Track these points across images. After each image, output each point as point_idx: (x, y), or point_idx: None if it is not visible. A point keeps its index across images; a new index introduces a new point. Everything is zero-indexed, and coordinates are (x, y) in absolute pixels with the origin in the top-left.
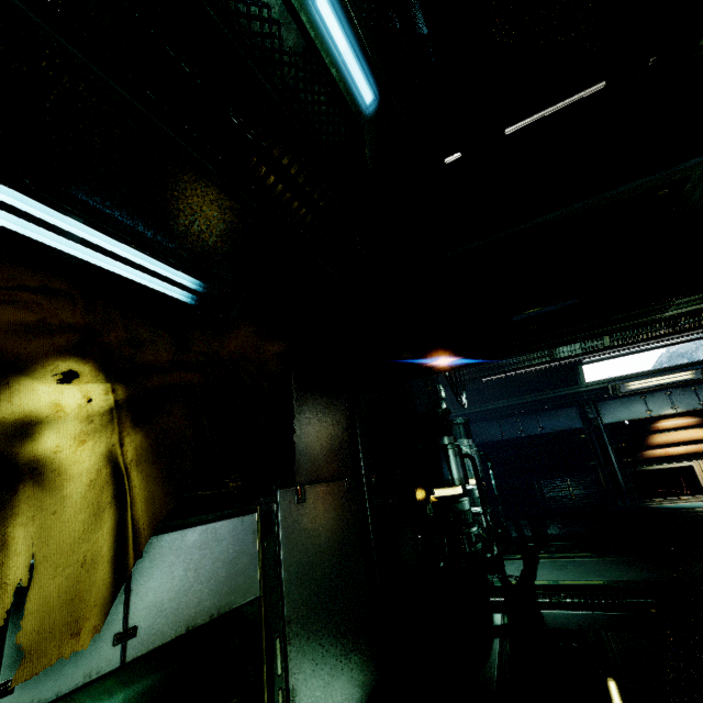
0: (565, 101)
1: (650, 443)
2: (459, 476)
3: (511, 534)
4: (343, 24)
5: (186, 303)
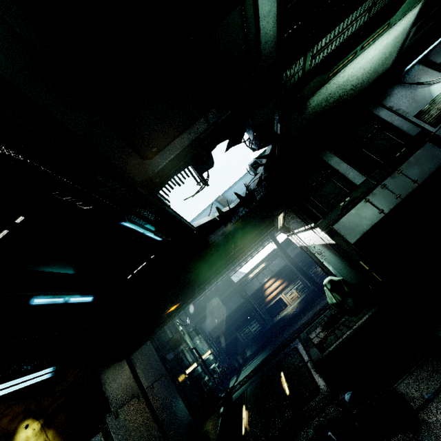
0: None
1: (266, 295)
2: (192, 359)
3: (235, 366)
4: (78, 297)
5: (49, 376)
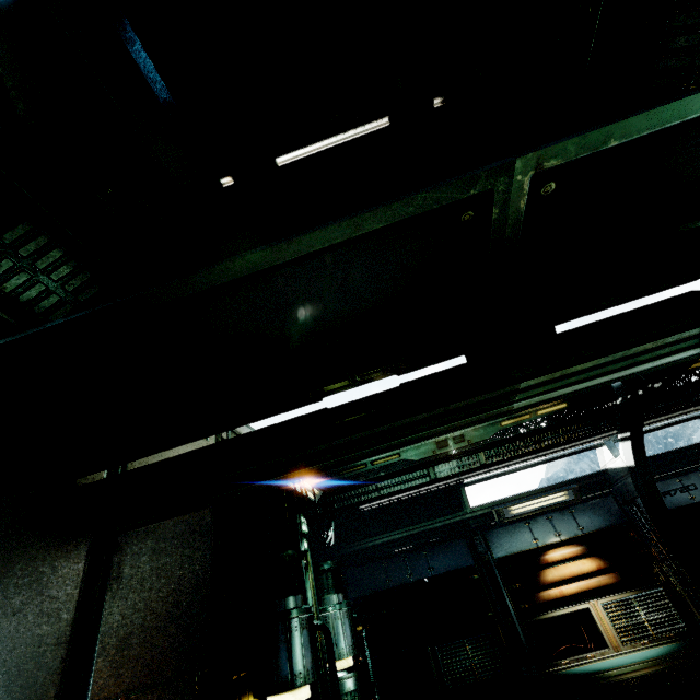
0: (357, 129)
1: (544, 580)
2: (304, 666)
3: None
4: None
5: None
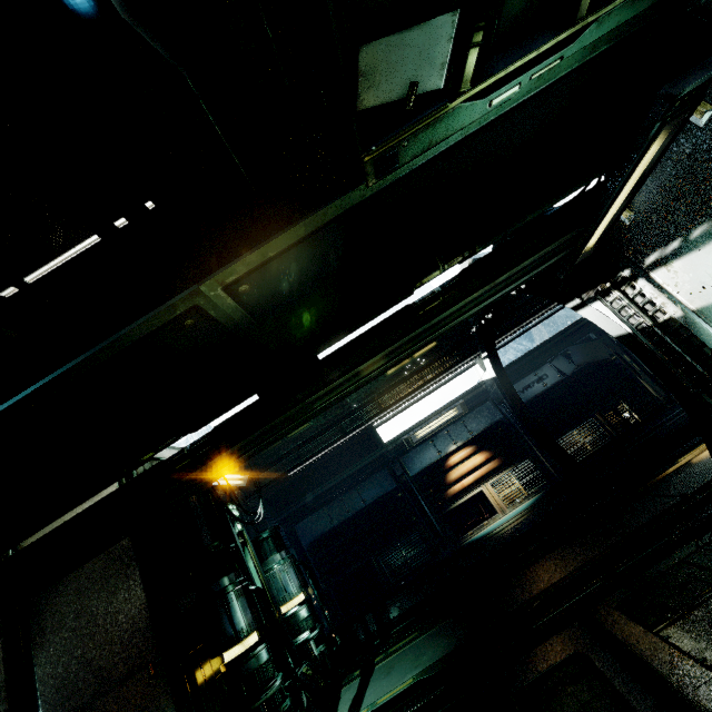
0: (92, 238)
1: (449, 481)
2: (245, 623)
3: (359, 638)
4: None
5: None
